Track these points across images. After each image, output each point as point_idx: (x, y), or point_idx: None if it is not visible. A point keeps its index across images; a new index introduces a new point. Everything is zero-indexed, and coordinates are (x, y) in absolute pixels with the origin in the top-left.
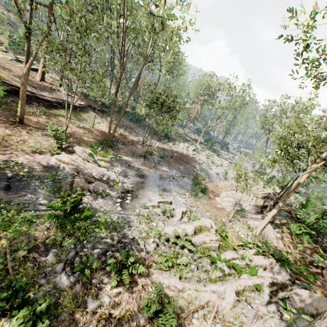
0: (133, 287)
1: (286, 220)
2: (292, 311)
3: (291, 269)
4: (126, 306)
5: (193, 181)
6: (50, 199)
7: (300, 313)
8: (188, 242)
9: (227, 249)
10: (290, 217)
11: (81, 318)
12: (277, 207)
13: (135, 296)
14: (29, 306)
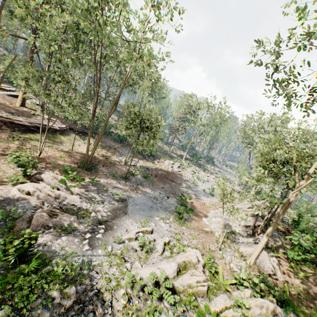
0: None
1: (281, 242)
2: None
3: (297, 313)
4: None
5: (179, 201)
6: None
7: None
8: (168, 291)
9: (218, 292)
10: (284, 238)
11: None
12: (269, 231)
13: None
14: None
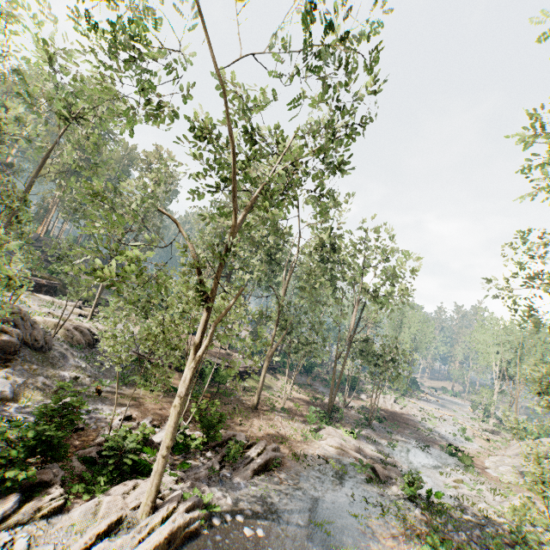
0: None
1: None
2: None
3: None
4: None
5: (444, 449)
6: (382, 490)
7: None
8: None
9: None
10: None
11: None
12: None
13: None
14: None
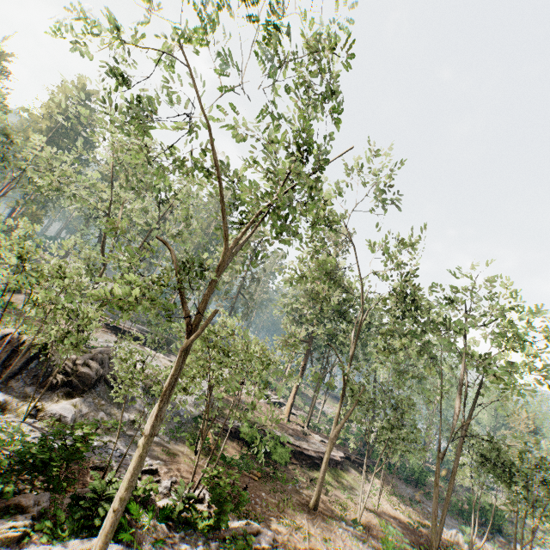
0: None
1: None
2: None
3: None
4: None
5: None
6: None
7: None
8: None
9: None
10: None
11: None
12: None
13: None
14: None
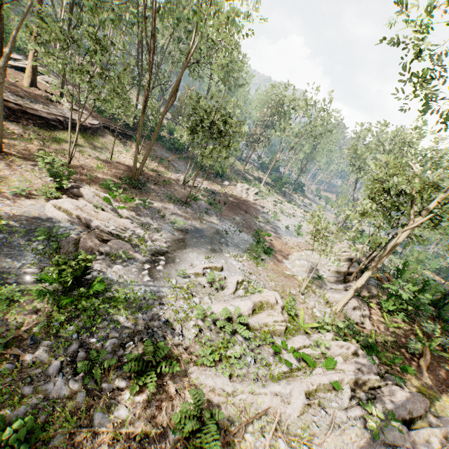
0: (163, 393)
1: (377, 291)
2: (378, 417)
3: (380, 358)
4: (151, 420)
5: (254, 237)
6: (43, 266)
7: (390, 420)
8: (243, 326)
9: (296, 333)
10: (382, 288)
11: (84, 441)
12: (365, 275)
13: (165, 406)
14: (1, 432)
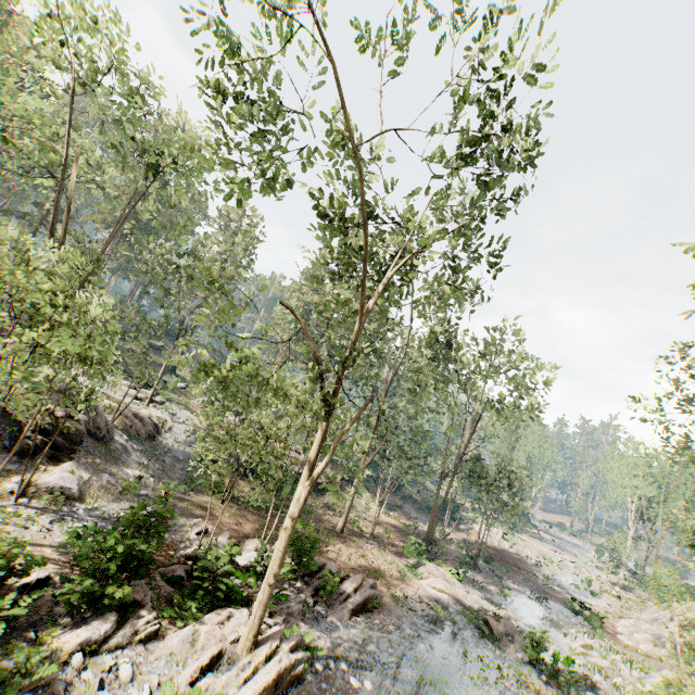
0: None
1: None
2: None
3: None
4: None
5: (567, 604)
6: (497, 648)
7: None
8: None
9: None
10: None
11: None
12: None
13: None
14: None
